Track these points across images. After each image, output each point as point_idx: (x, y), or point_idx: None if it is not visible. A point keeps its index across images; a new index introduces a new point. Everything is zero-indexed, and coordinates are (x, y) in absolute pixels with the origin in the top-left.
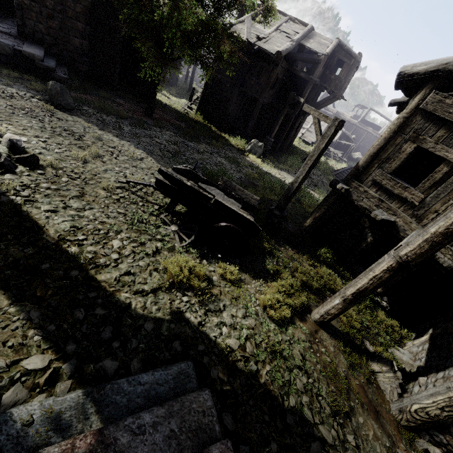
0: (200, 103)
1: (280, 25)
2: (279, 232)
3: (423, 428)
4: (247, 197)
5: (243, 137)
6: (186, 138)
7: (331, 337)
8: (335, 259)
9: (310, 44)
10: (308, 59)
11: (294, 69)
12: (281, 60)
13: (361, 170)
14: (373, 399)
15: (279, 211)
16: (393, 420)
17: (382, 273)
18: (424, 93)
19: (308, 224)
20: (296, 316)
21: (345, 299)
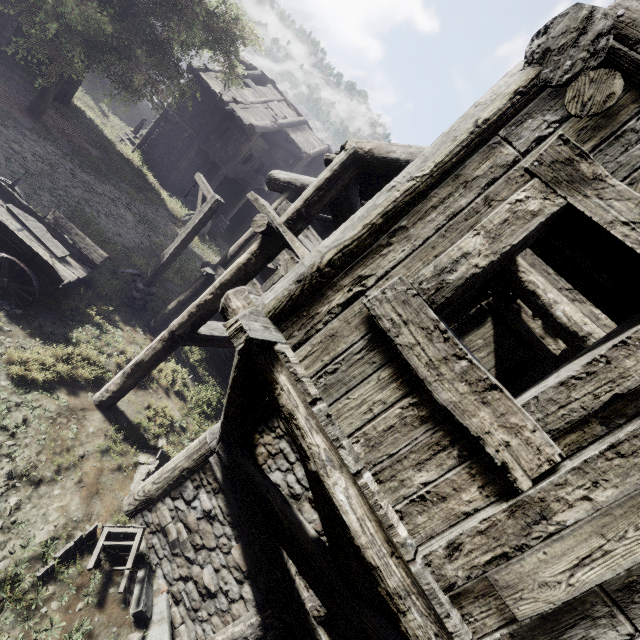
0: (144, 140)
1: (270, 101)
2: (144, 313)
3: (139, 509)
4: (87, 248)
5: (192, 206)
6: (82, 167)
7: (106, 422)
8: (208, 362)
9: (296, 136)
10: (290, 150)
11: (275, 155)
12: (256, 136)
13: (229, 258)
14: (105, 483)
15: (145, 284)
16: (116, 505)
17: (157, 343)
18: (282, 200)
19: (172, 307)
20: (65, 388)
21: (125, 372)
